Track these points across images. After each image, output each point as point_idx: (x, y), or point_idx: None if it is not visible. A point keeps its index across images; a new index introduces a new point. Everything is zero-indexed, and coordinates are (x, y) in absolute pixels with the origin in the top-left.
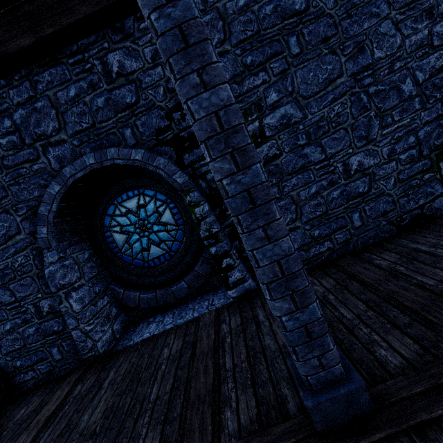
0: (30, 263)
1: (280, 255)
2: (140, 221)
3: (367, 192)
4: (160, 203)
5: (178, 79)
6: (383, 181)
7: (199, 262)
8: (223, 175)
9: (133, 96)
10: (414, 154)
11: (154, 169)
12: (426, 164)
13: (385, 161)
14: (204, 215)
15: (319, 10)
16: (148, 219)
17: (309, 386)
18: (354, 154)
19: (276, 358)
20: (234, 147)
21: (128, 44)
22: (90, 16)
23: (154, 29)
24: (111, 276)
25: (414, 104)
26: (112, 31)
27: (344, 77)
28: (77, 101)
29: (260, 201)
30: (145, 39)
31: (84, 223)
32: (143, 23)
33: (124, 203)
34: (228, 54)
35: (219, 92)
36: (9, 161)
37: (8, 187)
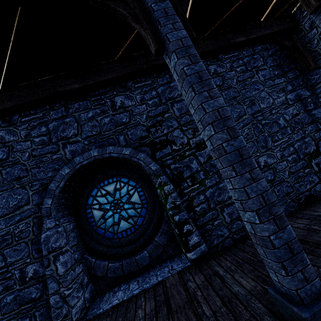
0: (29, 229)
1: (262, 190)
2: (115, 200)
3: (273, 179)
4: (131, 187)
5: (197, 94)
6: (282, 172)
7: (158, 234)
8: (223, 141)
9: (127, 118)
10: (295, 157)
11: (136, 160)
12: (303, 163)
13: (279, 161)
14: (170, 191)
15: (229, 85)
16: (121, 199)
17: (300, 300)
18: (260, 156)
19: (250, 299)
20: (228, 126)
21: (127, 93)
22: (115, 78)
23: (185, 73)
24: (85, 247)
25: (288, 130)
26: (119, 87)
27: (247, 115)
28: (92, 119)
29: (245, 156)
30: (137, 91)
31: (73, 201)
32: (137, 84)
33: (105, 187)
34: (183, 101)
35: (218, 100)
36: (37, 152)
37: (30, 169)
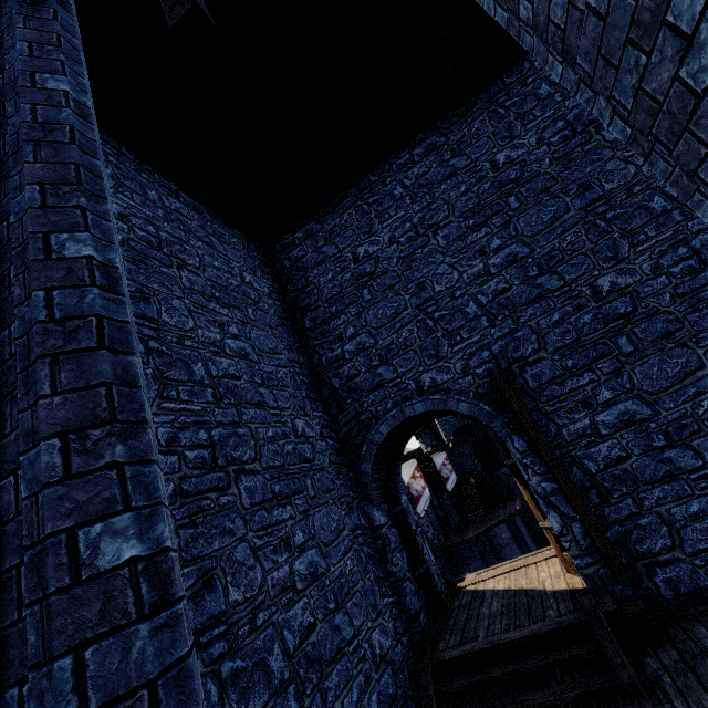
0: None
1: None
2: None
3: None
4: None
5: None
6: None
7: None
8: None
9: None
10: None
11: None
12: None
13: None
14: None
15: None
16: None
17: None
18: None
19: None
20: None
21: None
22: None
23: None
24: None
25: None
26: None
27: None
28: None
29: None
30: None
31: None
32: None
33: None
34: None
35: None
36: None
37: None
